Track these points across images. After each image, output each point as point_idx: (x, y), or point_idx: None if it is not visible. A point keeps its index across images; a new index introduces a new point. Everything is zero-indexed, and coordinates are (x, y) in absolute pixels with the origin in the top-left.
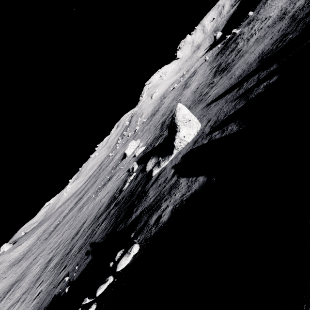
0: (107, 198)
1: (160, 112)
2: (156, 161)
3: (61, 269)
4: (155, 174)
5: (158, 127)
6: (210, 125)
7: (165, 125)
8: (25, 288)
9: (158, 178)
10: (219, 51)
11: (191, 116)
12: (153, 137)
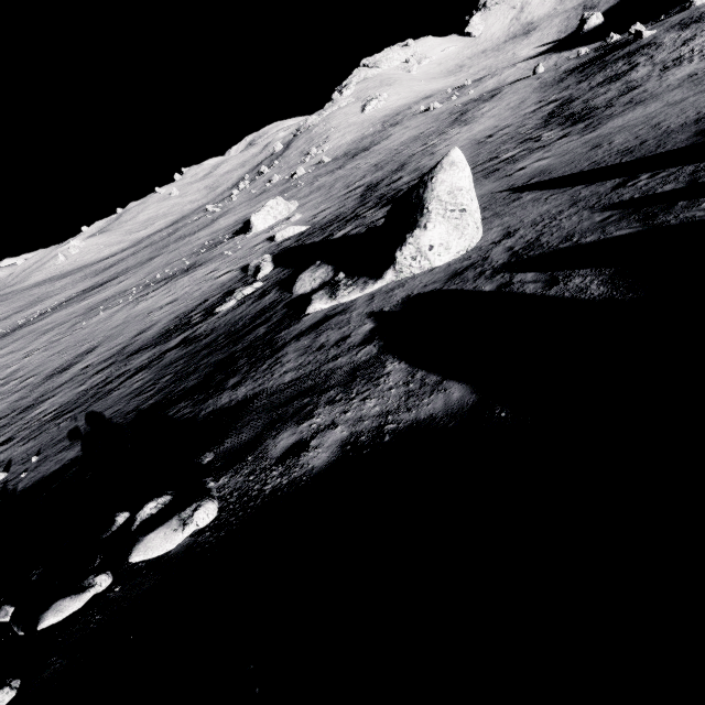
0: (167, 315)
1: (373, 155)
2: (327, 278)
3: None
4: (315, 310)
5: (355, 191)
6: (513, 247)
7: (377, 195)
8: None
9: (322, 326)
10: (579, 64)
11: (473, 199)
12: (335, 213)
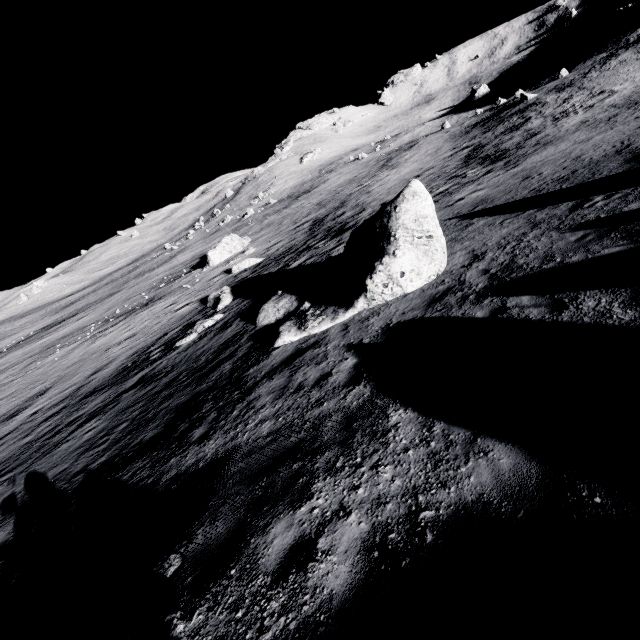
0: (125, 351)
1: (315, 196)
2: (291, 307)
3: None
4: (284, 343)
5: (302, 226)
6: (488, 270)
7: (325, 228)
8: None
9: (295, 362)
10: (479, 120)
11: (437, 226)
12: (287, 245)
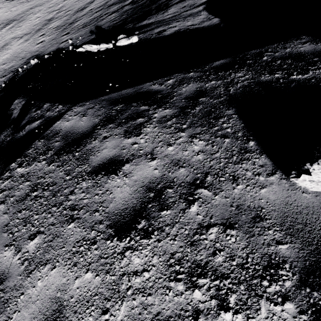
0: None
1: None
2: None
3: (63, 33)
4: None
5: None
6: None
7: None
8: (26, 31)
9: None
10: None
11: None
12: None
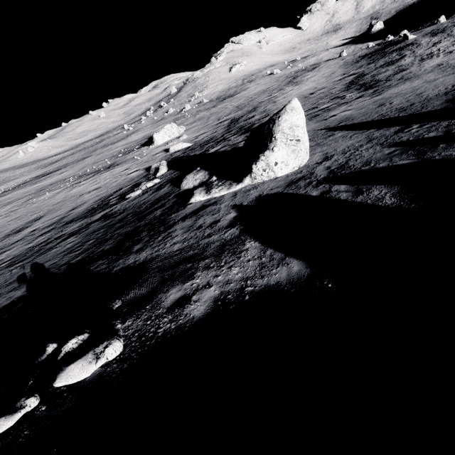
0: (93, 198)
1: (236, 100)
2: (204, 179)
3: None
4: (196, 201)
5: (223, 122)
6: (330, 167)
7: (238, 126)
8: None
9: (200, 212)
10: (369, 52)
11: (305, 133)
12: (210, 136)
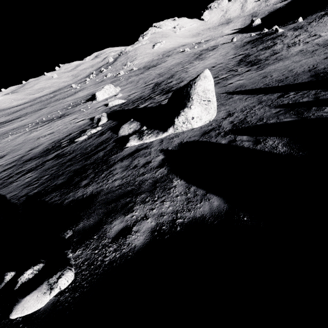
0: (48, 140)
1: (158, 69)
2: (137, 128)
3: None
4: (131, 145)
5: (149, 85)
6: (233, 121)
7: (160, 88)
8: None
9: (135, 155)
10: (251, 40)
11: (214, 96)
12: (139, 95)
